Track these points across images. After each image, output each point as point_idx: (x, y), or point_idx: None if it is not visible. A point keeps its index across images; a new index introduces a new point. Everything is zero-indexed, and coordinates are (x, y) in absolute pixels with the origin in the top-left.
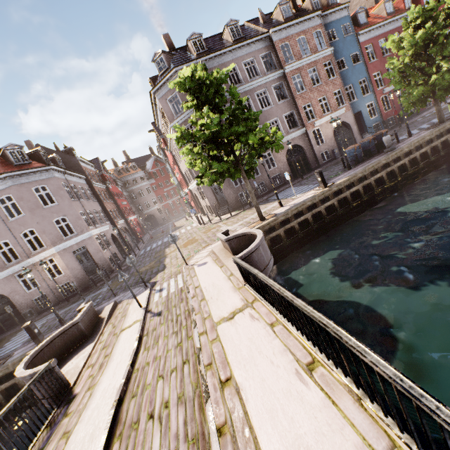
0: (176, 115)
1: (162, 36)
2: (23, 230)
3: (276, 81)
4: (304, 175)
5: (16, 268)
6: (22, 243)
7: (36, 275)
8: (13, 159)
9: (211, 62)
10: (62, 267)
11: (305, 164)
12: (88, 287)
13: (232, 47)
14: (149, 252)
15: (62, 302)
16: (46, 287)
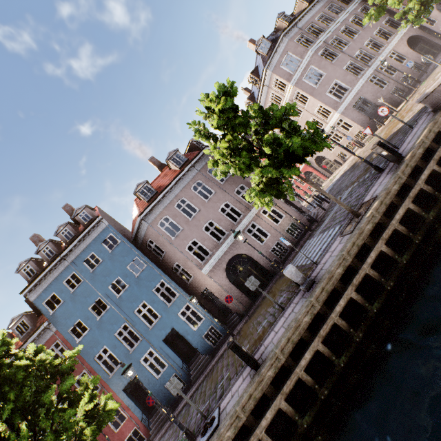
0: (293, 72)
1: (248, 42)
2: (235, 188)
3: (359, 7)
4: (439, 51)
5: (244, 224)
6: (239, 200)
7: (262, 225)
8: (199, 146)
9: (304, 20)
10: (280, 210)
11: (430, 47)
12: (310, 224)
13: (313, 3)
14: (329, 193)
15: (297, 245)
16: (275, 234)
